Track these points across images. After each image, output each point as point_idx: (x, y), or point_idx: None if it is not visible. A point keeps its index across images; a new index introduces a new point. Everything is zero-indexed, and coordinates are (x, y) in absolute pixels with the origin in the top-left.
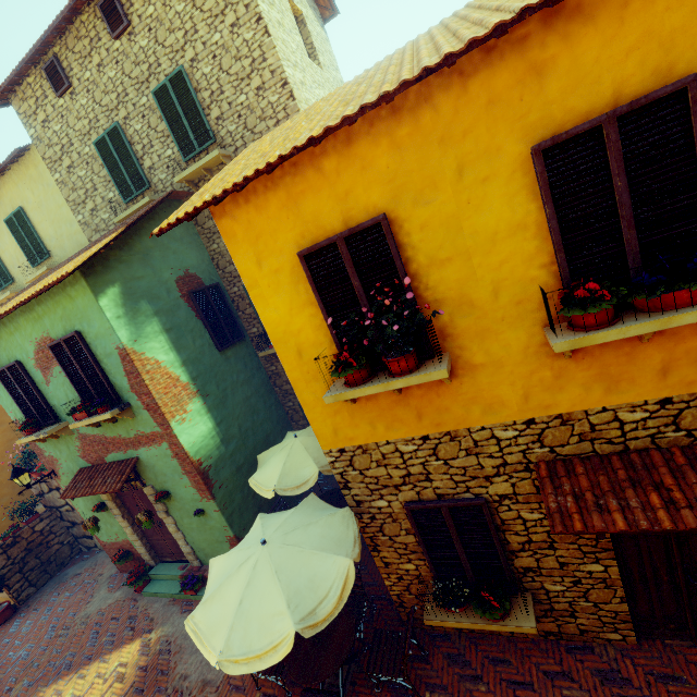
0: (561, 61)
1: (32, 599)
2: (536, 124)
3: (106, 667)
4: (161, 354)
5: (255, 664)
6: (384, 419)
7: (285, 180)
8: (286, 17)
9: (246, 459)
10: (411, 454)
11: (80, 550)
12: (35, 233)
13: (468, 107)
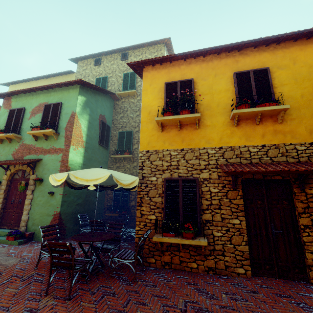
0: (242, 61)
1: None
2: (235, 70)
3: None
4: (83, 125)
5: (84, 182)
6: (170, 140)
7: (169, 67)
8: None
9: None
10: (174, 156)
11: None
12: None
13: (220, 64)
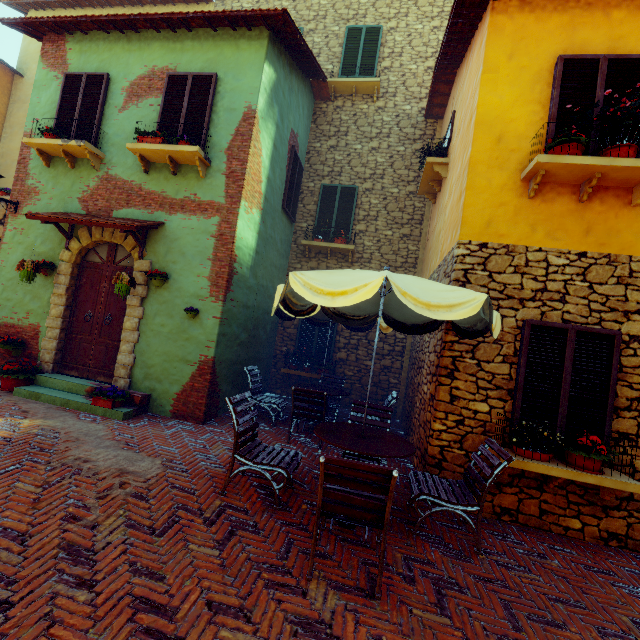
0: None
1: None
2: None
3: None
4: (265, 151)
5: (423, 310)
6: (550, 225)
7: (575, 11)
8: None
9: (251, 307)
10: (557, 268)
11: None
12: None
13: None
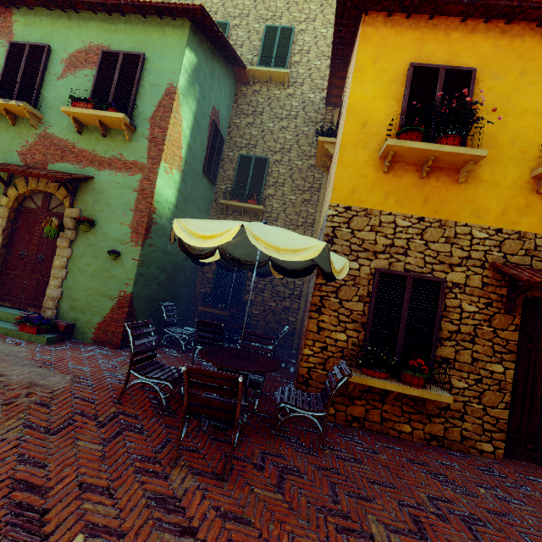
0: None
1: None
2: None
3: None
4: (185, 122)
5: (273, 252)
6: (398, 195)
7: (424, 29)
8: None
9: (171, 253)
10: (403, 229)
11: None
12: None
13: (538, 49)
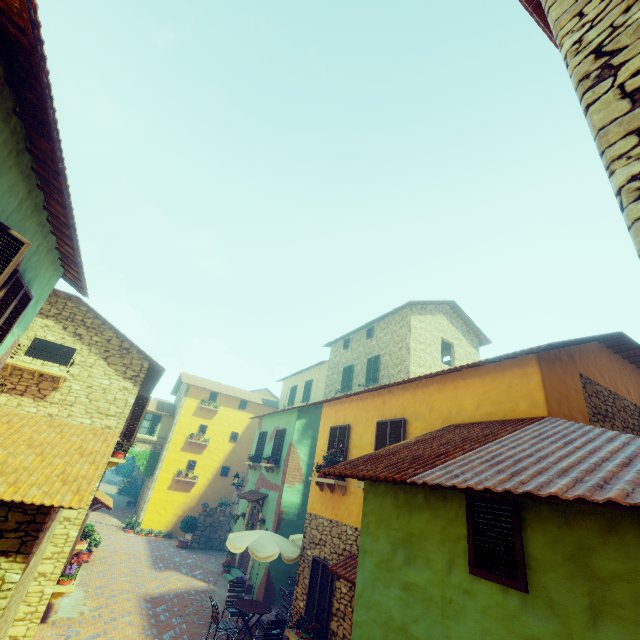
0: (388, 402)
1: (194, 549)
2: (381, 416)
3: (192, 580)
4: (302, 454)
5: (233, 549)
6: (325, 504)
7: (338, 405)
8: (432, 347)
9: None
10: (325, 527)
11: (221, 549)
12: (310, 390)
13: (372, 404)
